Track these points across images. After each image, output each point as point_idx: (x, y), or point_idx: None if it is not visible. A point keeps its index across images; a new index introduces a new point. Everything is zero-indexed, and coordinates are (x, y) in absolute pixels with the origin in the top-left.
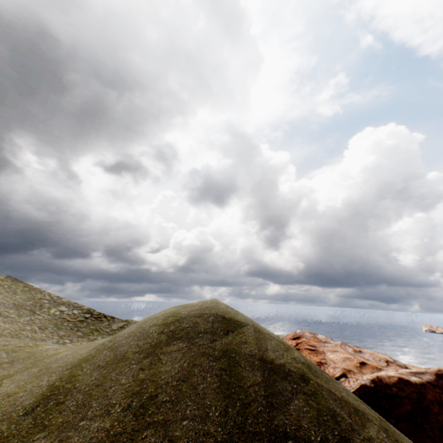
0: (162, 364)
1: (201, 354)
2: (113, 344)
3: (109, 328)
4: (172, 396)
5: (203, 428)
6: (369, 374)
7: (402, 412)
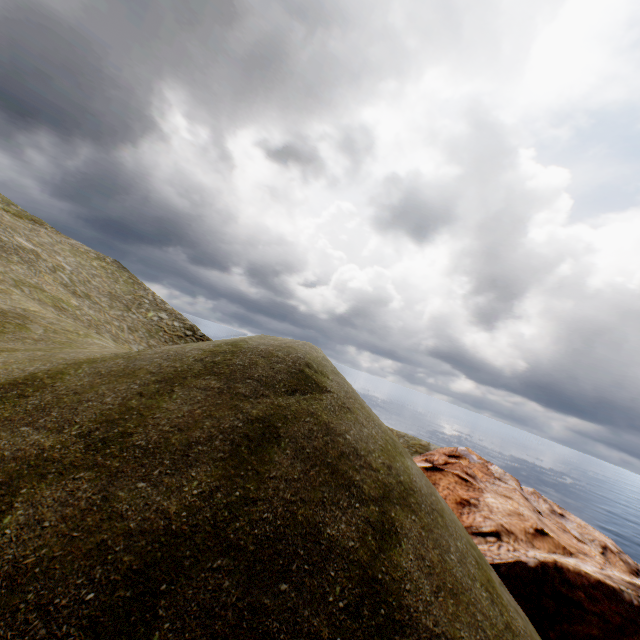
0: (169, 399)
1: (229, 406)
2: (136, 355)
3: None
4: (150, 443)
5: (161, 504)
6: (544, 551)
7: (577, 632)
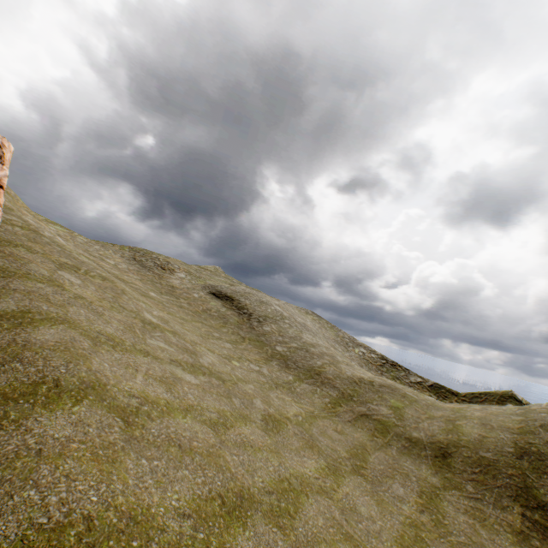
0: None
1: None
2: (542, 425)
3: (406, 380)
4: None
5: None
6: None
7: None
